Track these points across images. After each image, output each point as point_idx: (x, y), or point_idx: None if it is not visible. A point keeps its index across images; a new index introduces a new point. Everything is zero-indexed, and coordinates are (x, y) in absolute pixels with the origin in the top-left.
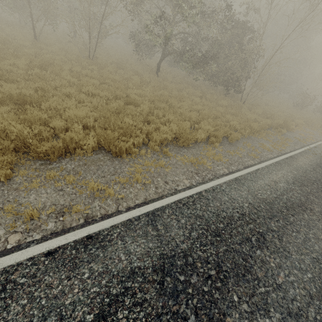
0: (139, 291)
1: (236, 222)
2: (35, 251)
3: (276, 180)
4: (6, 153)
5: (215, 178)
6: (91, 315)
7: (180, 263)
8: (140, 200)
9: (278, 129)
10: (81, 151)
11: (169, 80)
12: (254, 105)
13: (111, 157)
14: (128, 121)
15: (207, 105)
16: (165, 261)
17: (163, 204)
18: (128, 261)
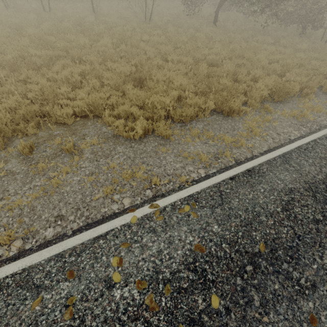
0: (301, 200)
1: None
2: (222, 177)
3: None
4: (158, 119)
5: (322, 128)
6: (279, 208)
7: (322, 187)
8: (265, 148)
9: None
10: (203, 113)
11: (230, 30)
12: None
13: (223, 117)
14: (224, 82)
15: (284, 53)
16: (310, 185)
17: (287, 149)
18: (284, 184)
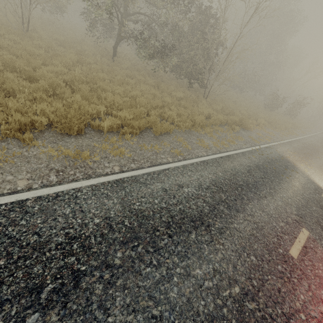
0: None
1: (44, 254)
2: None
3: (183, 184)
4: None
5: (82, 179)
6: None
7: None
8: None
9: (232, 126)
10: None
11: (125, 67)
12: (219, 101)
13: None
14: None
15: (156, 94)
16: None
17: None
18: None
